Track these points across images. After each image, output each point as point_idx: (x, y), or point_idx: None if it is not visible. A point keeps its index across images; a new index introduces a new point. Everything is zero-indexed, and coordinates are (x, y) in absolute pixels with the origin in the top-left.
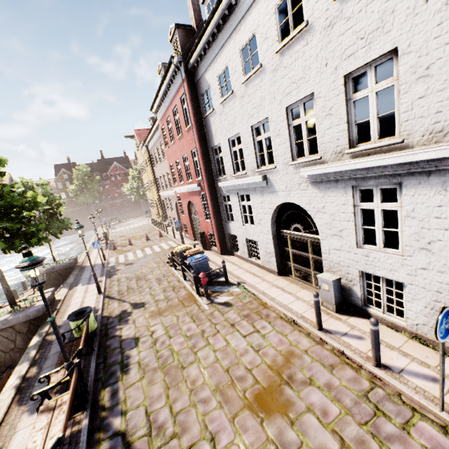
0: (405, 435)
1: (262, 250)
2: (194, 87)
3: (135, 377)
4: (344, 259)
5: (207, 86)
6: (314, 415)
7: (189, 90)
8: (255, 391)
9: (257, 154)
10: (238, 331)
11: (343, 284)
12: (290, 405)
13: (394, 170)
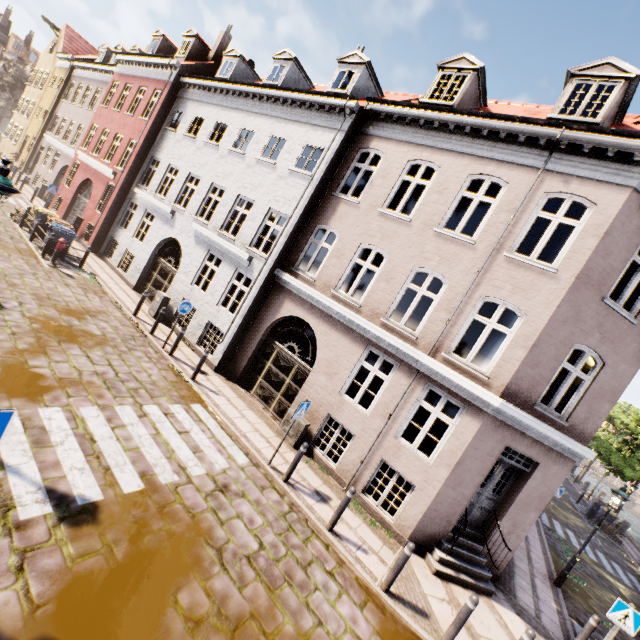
0: (138, 346)
1: (134, 265)
2: (175, 97)
3: None
4: (181, 289)
5: (184, 111)
6: (97, 326)
7: (168, 95)
8: (65, 307)
9: (181, 193)
10: (70, 289)
11: (171, 305)
12: (85, 319)
13: (225, 251)
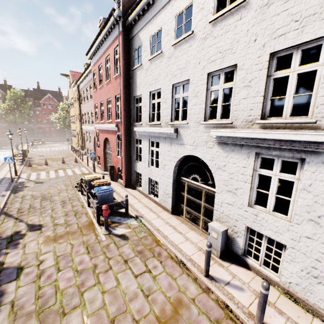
0: None
1: (161, 190)
2: (128, 42)
3: None
4: (234, 213)
5: (139, 43)
6: None
7: (123, 43)
8: None
9: (172, 109)
10: (130, 269)
11: (228, 234)
12: None
13: (301, 147)
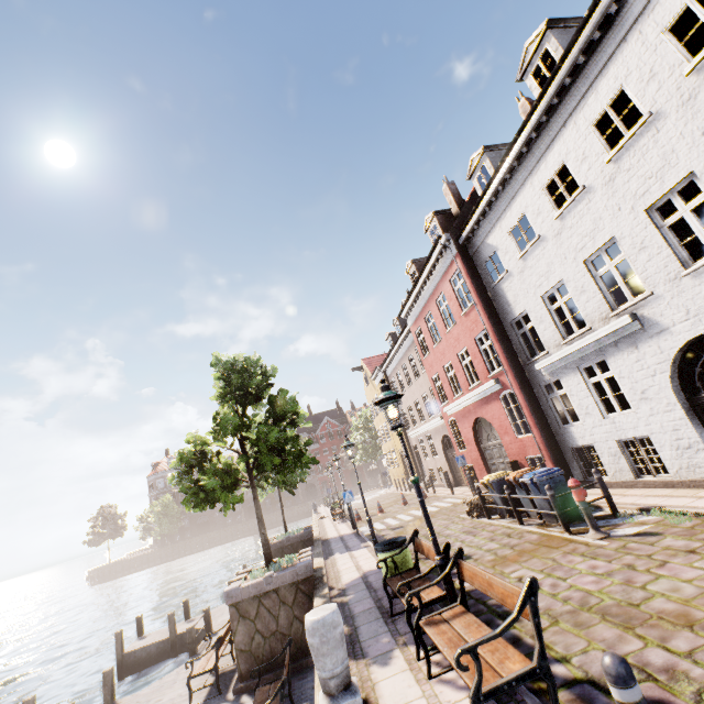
0: None
1: (665, 449)
2: (470, 260)
3: None
4: None
5: (491, 251)
6: None
7: (465, 265)
8: None
9: (604, 294)
10: None
11: None
12: None
13: None
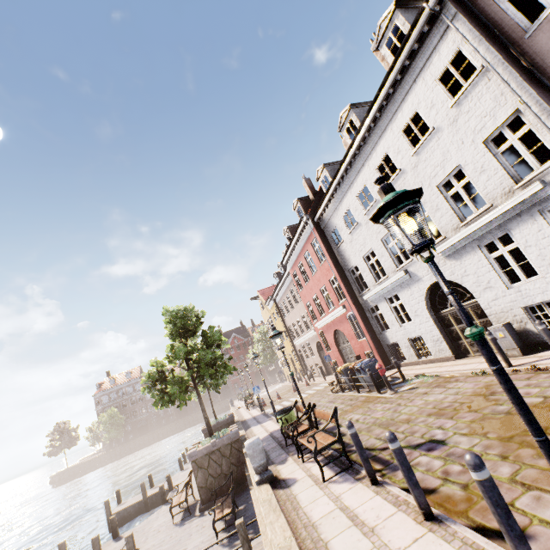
0: None
1: (428, 342)
2: (322, 231)
3: None
4: (504, 304)
5: (333, 227)
6: None
7: (319, 235)
8: (463, 405)
9: (392, 258)
10: (432, 393)
11: (517, 329)
12: (497, 400)
13: (497, 223)
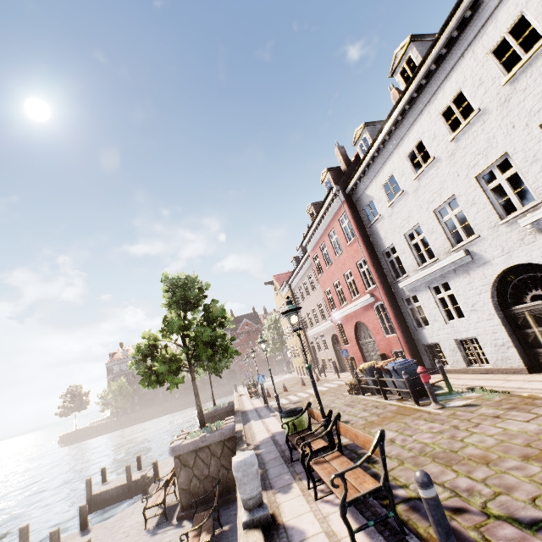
0: None
1: (487, 346)
2: (353, 205)
3: (390, 464)
4: None
5: (369, 199)
6: None
7: (350, 209)
8: None
9: (447, 234)
10: (510, 419)
11: None
12: None
13: None
